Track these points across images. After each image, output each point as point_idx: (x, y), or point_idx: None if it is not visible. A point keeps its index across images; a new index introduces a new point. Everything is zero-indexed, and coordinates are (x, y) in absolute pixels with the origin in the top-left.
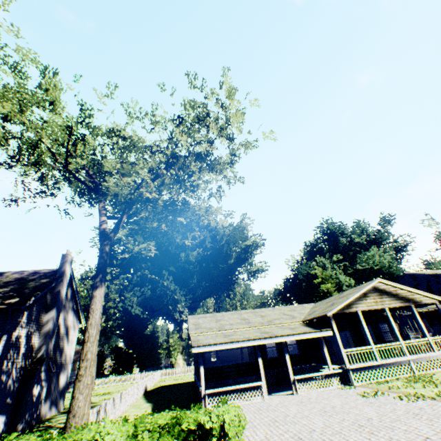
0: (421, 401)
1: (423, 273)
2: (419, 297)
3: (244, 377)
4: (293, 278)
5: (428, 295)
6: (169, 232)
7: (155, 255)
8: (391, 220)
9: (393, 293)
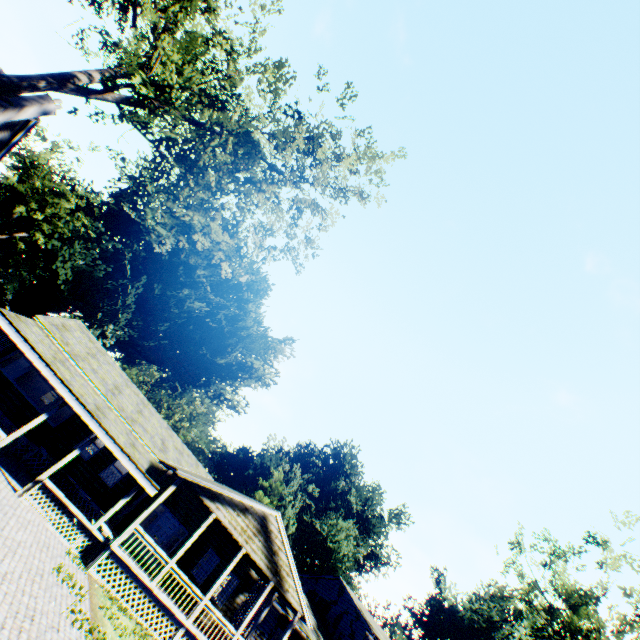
0: (81, 634)
1: (352, 597)
2: (292, 586)
3: (14, 425)
4: (254, 458)
5: (300, 594)
6: (202, 253)
7: (161, 256)
8: (404, 523)
9: (273, 547)
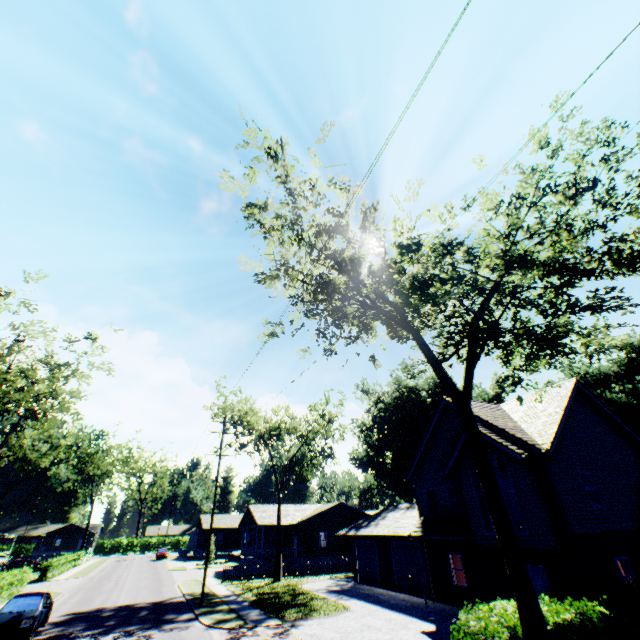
0: None
1: None
2: None
3: None
4: None
5: None
6: None
7: None
8: None
9: None
